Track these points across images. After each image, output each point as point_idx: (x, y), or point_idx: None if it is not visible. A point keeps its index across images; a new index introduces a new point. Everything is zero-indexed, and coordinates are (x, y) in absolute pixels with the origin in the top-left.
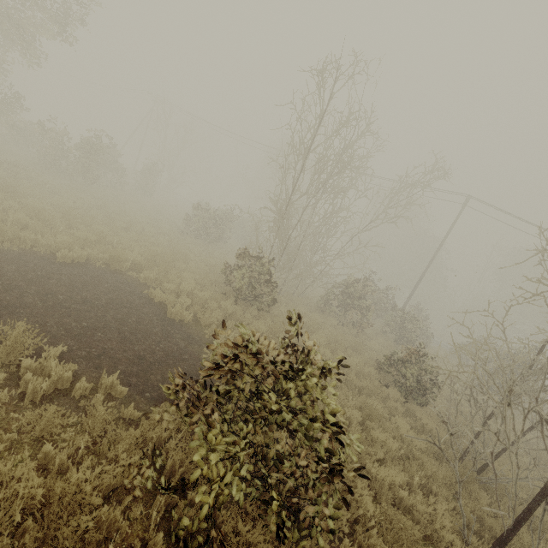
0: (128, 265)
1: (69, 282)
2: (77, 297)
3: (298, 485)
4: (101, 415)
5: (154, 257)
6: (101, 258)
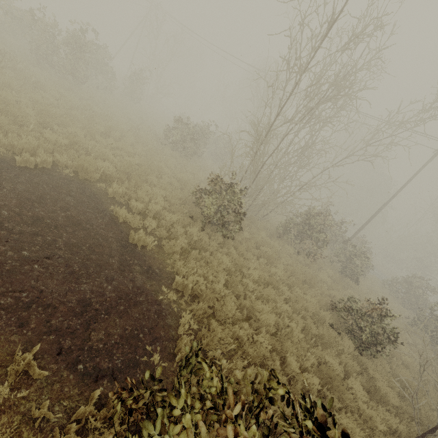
0: (97, 176)
1: (24, 194)
2: (27, 214)
3: None
4: None
5: (127, 169)
6: (70, 165)
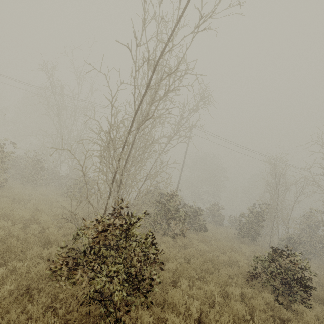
0: None
1: None
2: None
3: None
4: None
5: None
6: None
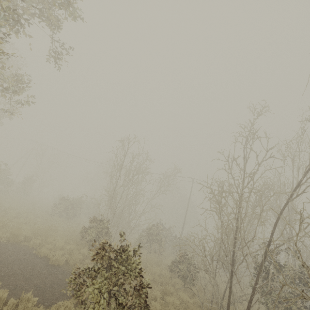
0: (21, 238)
1: None
2: None
3: (130, 309)
4: (29, 309)
5: (37, 231)
6: (4, 236)
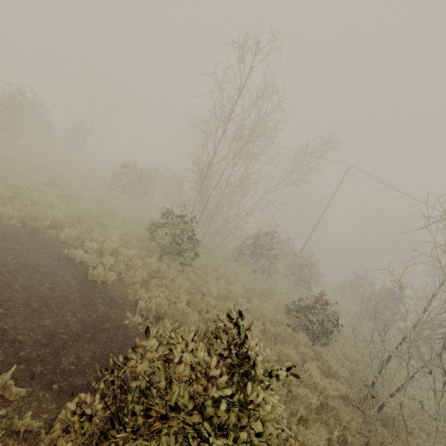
0: (47, 223)
1: None
2: None
3: None
4: None
5: (78, 214)
6: (16, 215)
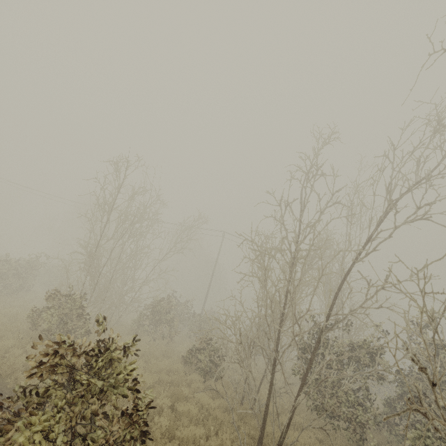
0: None
1: None
2: None
3: None
4: None
5: None
6: None
